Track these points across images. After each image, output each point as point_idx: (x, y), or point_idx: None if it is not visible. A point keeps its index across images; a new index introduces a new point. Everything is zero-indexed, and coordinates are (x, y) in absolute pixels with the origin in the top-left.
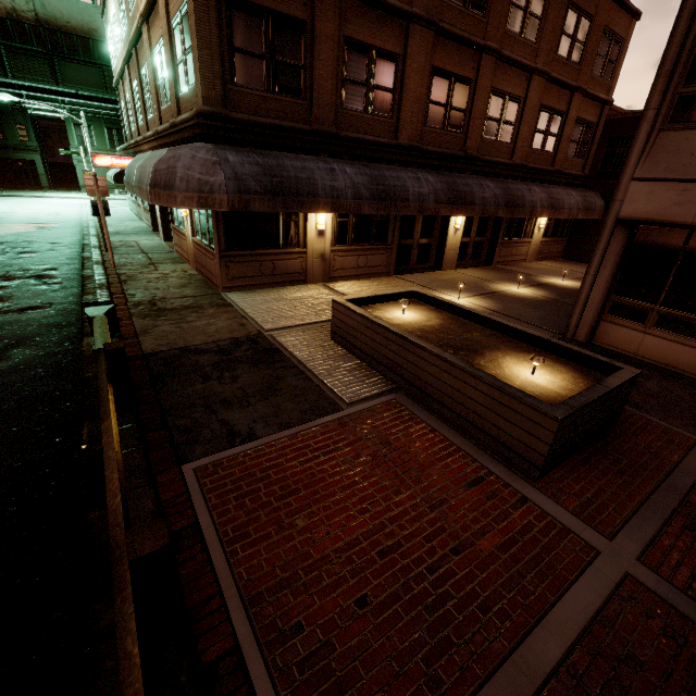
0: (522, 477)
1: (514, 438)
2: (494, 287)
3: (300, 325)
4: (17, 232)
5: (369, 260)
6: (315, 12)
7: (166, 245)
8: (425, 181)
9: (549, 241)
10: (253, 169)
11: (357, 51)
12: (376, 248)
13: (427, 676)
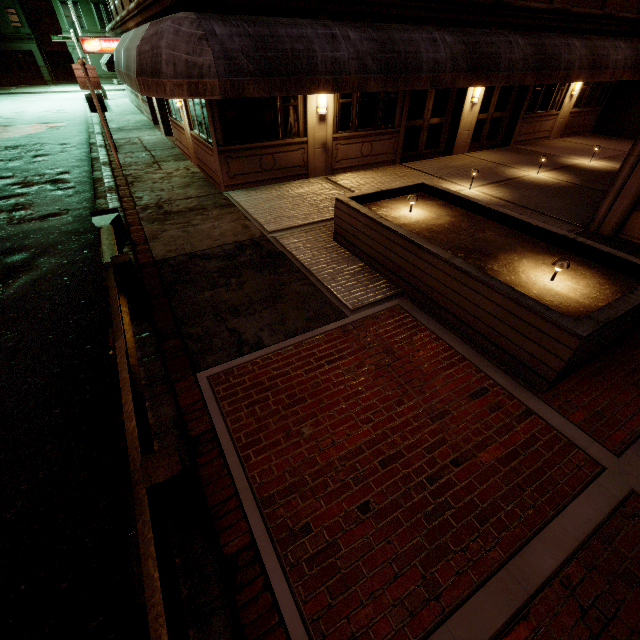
0: (528, 389)
1: (525, 351)
2: (510, 173)
3: (303, 225)
4: (29, 133)
5: (373, 147)
6: None
7: (168, 140)
8: (442, 42)
9: (580, 112)
10: (244, 42)
11: None
12: (382, 133)
13: (425, 579)
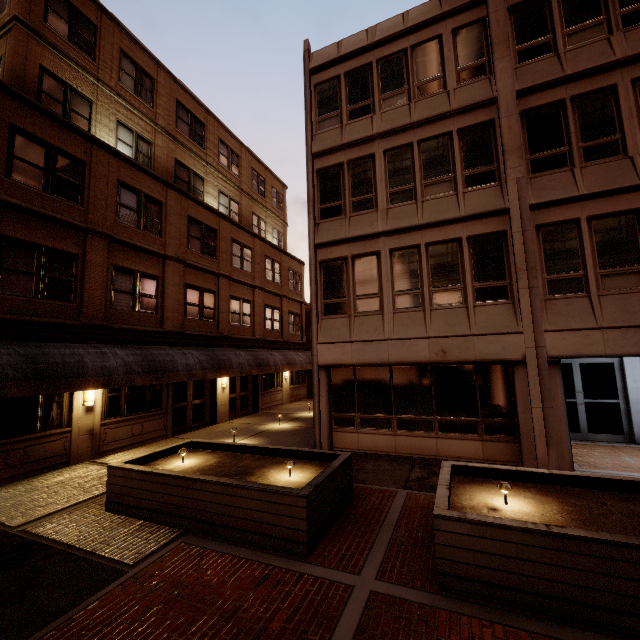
0: (298, 560)
1: (285, 527)
2: (262, 428)
3: (65, 508)
4: None
5: (144, 427)
6: (87, 250)
7: None
8: (191, 355)
9: (296, 387)
10: (13, 358)
11: (124, 273)
12: (152, 414)
13: None
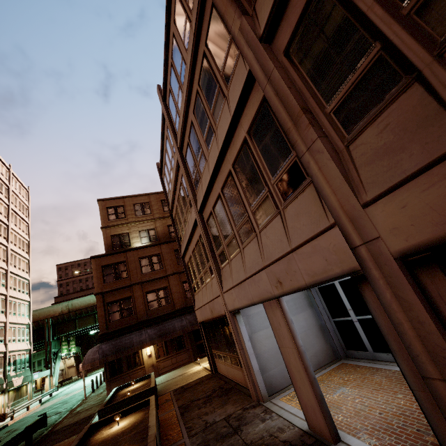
0: None
1: None
2: None
3: None
4: (73, 394)
5: (178, 359)
6: (134, 292)
7: None
8: (185, 319)
9: None
10: (110, 347)
11: (151, 293)
12: (180, 352)
13: None
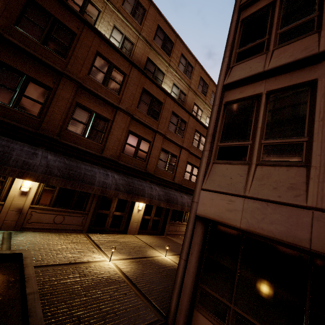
0: None
1: None
2: (150, 252)
3: None
4: None
5: (65, 219)
6: (59, 87)
7: None
8: (112, 176)
9: None
10: None
11: (83, 110)
12: (74, 212)
13: None
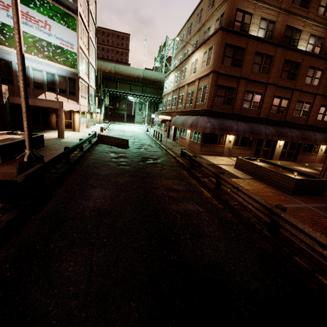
0: (287, 194)
1: (285, 186)
2: (294, 167)
3: (224, 164)
4: (132, 134)
5: (244, 152)
6: (239, 85)
7: (174, 141)
8: (268, 128)
9: None
10: (217, 123)
11: (249, 93)
12: (247, 148)
13: None
